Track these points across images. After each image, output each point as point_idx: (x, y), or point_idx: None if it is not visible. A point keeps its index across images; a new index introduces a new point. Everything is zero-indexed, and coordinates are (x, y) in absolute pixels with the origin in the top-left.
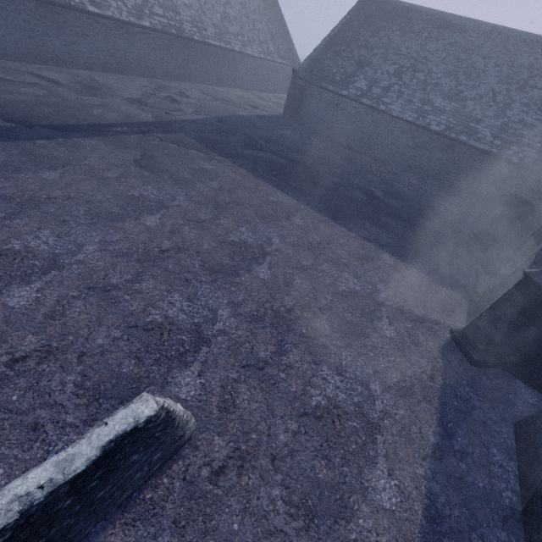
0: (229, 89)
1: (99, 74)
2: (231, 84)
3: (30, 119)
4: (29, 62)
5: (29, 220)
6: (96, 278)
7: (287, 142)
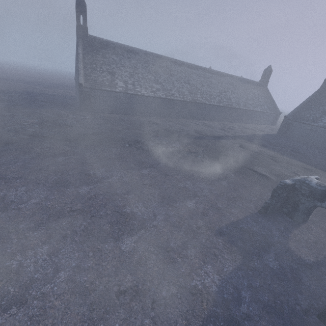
0: (246, 124)
1: (204, 121)
2: (246, 122)
3: (205, 134)
4: (186, 119)
5: (230, 157)
6: (257, 170)
7: (286, 144)
